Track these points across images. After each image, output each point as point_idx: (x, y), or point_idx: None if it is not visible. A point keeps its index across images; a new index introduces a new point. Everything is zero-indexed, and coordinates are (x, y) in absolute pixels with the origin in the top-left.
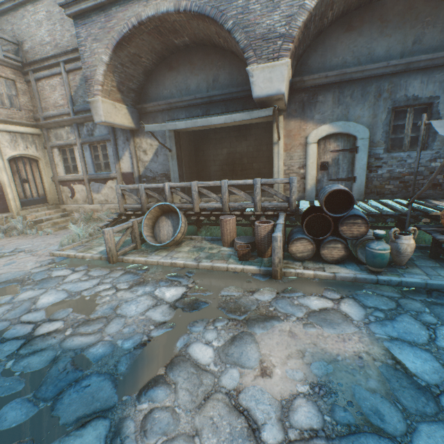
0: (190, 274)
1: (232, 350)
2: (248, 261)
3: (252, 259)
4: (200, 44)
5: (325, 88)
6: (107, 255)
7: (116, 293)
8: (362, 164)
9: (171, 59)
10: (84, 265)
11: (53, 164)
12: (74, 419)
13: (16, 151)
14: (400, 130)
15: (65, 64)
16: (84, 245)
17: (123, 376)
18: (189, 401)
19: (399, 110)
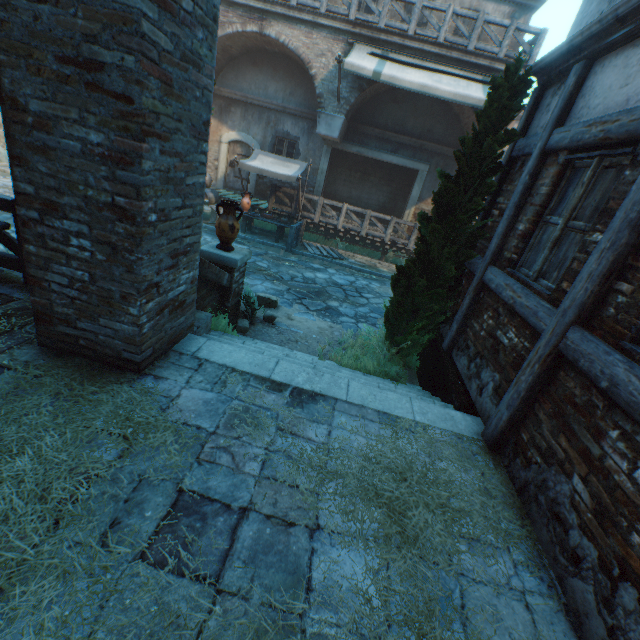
0: None
1: None
2: None
3: None
4: None
5: (237, 103)
6: None
7: None
8: None
9: None
10: None
11: None
12: None
13: None
14: (280, 154)
15: None
16: None
17: None
18: None
19: (281, 139)
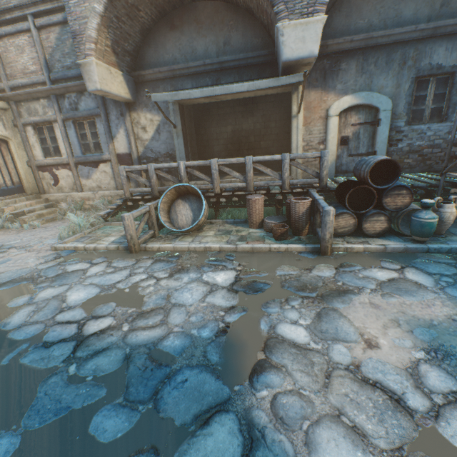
0: (231, 257)
1: (324, 327)
2: (286, 241)
3: (289, 239)
4: None
5: (349, 54)
6: (128, 244)
7: (158, 283)
8: (383, 137)
9: (172, 15)
10: (100, 257)
11: (28, 145)
12: (191, 418)
13: None
14: (422, 102)
15: (34, 17)
16: (88, 236)
17: (220, 366)
18: (311, 381)
19: (421, 80)
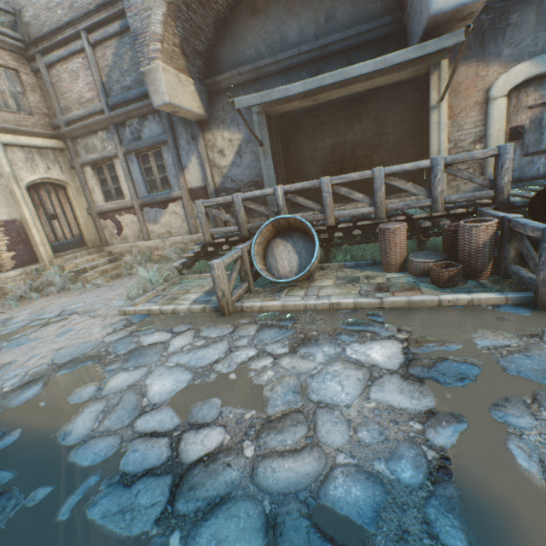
0: (377, 318)
1: None
2: (458, 288)
3: (461, 285)
4: None
5: None
6: (219, 303)
7: (278, 363)
8: None
9: None
10: (183, 322)
11: (87, 189)
12: None
13: (35, 174)
14: None
15: (88, 33)
16: (161, 295)
17: None
18: None
19: None
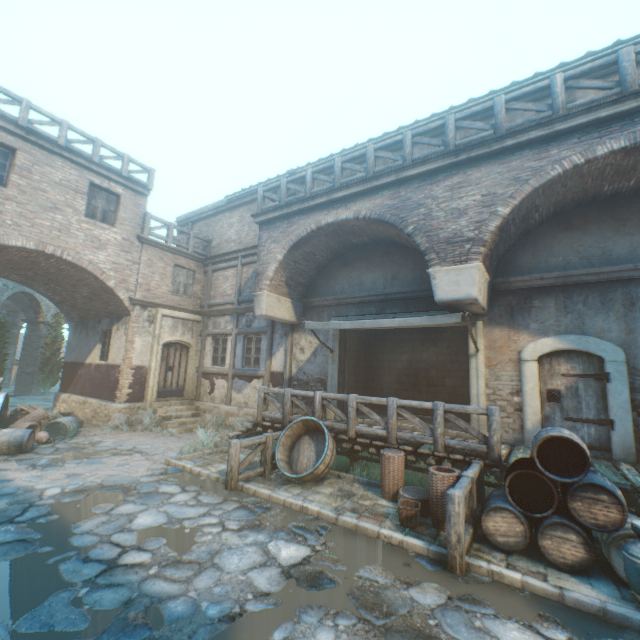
0: (323, 529)
1: None
2: (413, 531)
3: (421, 529)
4: (380, 242)
5: (542, 291)
6: (226, 476)
7: (221, 533)
8: (621, 400)
9: (347, 255)
10: (197, 484)
11: (203, 352)
12: None
13: (173, 336)
14: None
15: (243, 258)
16: (205, 457)
17: None
18: None
19: None
